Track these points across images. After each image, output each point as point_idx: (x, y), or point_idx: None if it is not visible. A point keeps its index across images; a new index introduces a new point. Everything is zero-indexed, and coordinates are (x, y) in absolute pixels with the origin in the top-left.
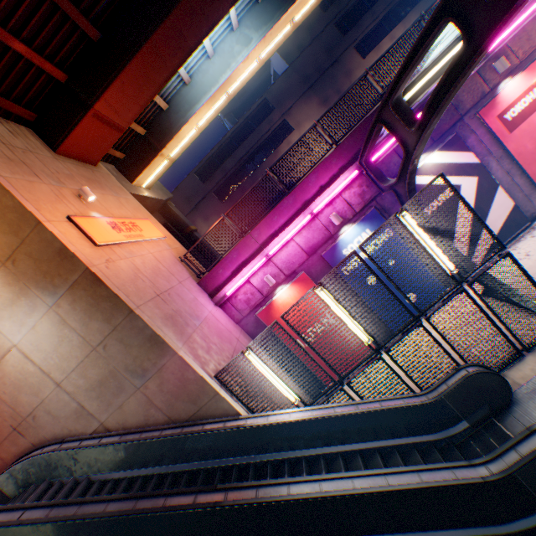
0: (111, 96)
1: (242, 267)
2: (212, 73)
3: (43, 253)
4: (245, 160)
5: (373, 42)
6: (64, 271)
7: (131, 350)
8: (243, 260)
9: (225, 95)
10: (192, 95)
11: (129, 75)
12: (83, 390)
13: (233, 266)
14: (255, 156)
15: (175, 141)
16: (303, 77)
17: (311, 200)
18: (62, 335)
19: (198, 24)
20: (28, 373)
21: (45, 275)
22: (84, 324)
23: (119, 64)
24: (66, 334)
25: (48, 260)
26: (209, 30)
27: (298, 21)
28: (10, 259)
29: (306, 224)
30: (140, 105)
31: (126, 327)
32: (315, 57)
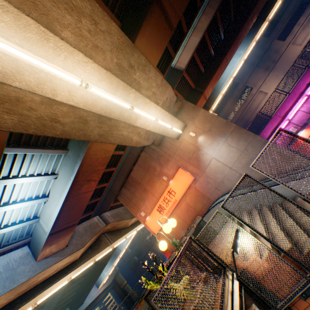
0: (208, 87)
1: (274, 129)
2: (226, 72)
3: (219, 125)
4: (228, 111)
5: (286, 32)
6: (227, 129)
7: (256, 149)
8: (274, 126)
9: (231, 78)
10: (219, 83)
11: (213, 78)
12: (239, 168)
13: (269, 130)
14: (232, 108)
15: (215, 102)
16: (250, 64)
17: (303, 91)
18: (229, 150)
19: (230, 55)
20: (218, 166)
21: (220, 132)
22: (236, 144)
23: (210, 76)
24: (230, 149)
25: (221, 127)
26: (233, 55)
27: (257, 39)
28: (208, 130)
29: (303, 101)
30: (212, 89)
31: (253, 141)
32: (254, 53)
